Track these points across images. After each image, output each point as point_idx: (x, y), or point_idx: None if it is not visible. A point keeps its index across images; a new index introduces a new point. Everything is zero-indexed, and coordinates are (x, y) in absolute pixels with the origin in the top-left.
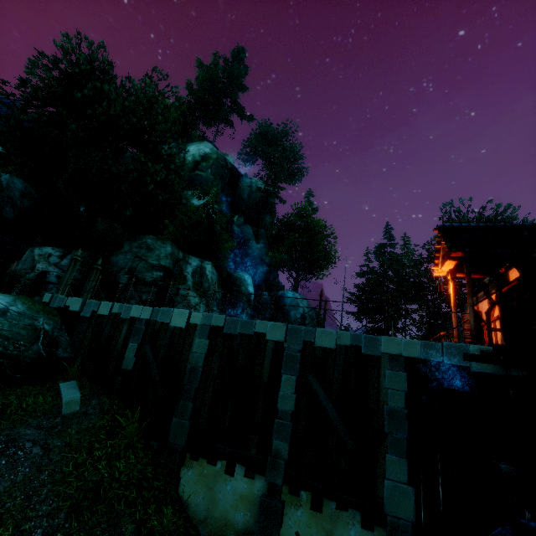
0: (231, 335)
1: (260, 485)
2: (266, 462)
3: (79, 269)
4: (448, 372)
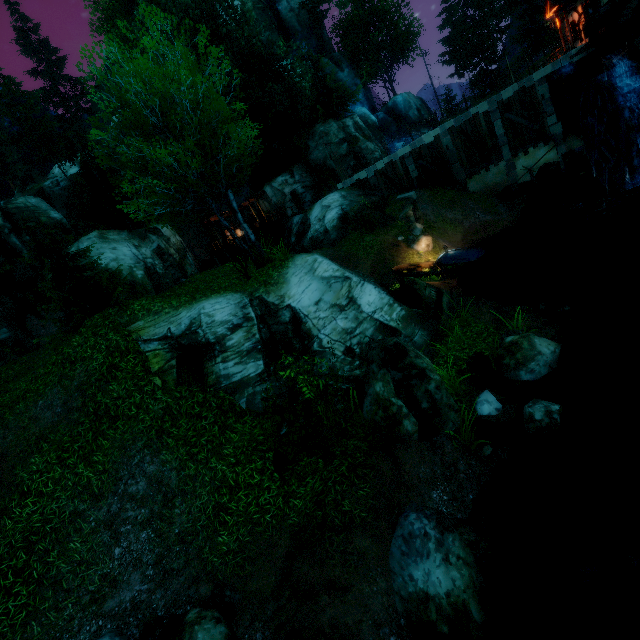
0: (459, 126)
1: (502, 165)
2: (501, 156)
3: (307, 176)
4: (564, 69)
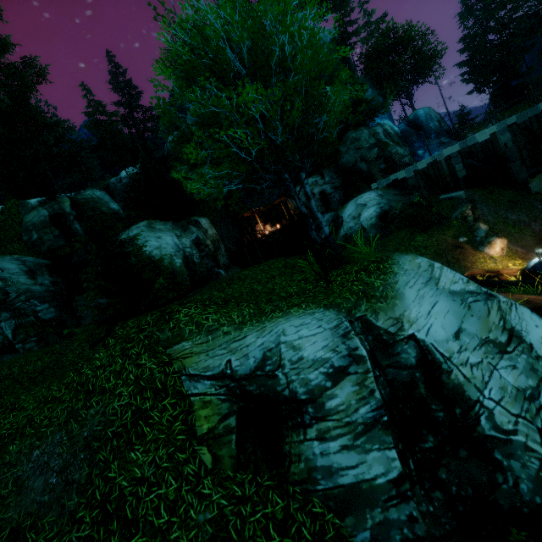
0: (522, 122)
1: None
2: None
3: (336, 178)
4: None
